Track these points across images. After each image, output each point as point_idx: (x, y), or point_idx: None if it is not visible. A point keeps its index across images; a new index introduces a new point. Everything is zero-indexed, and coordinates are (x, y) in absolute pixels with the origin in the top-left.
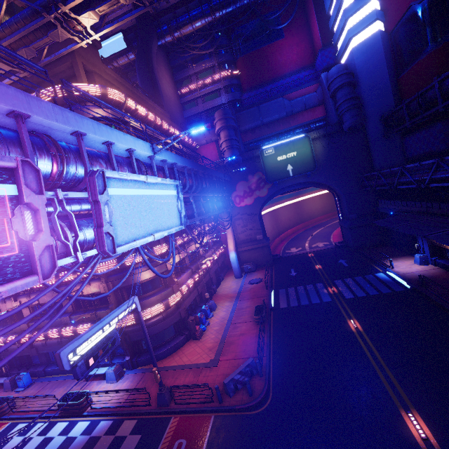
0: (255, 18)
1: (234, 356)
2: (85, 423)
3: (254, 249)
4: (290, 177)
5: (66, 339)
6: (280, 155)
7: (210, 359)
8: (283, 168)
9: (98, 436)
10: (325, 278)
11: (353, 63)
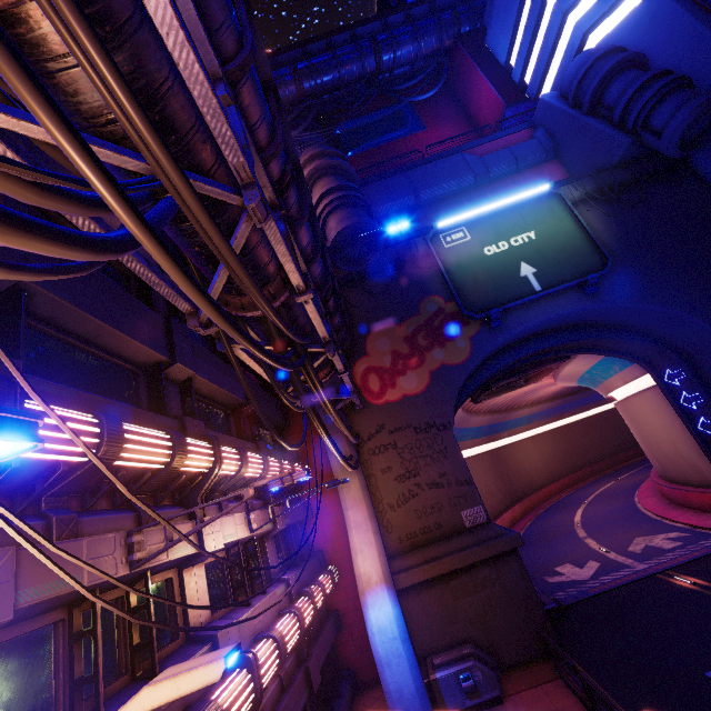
0: (372, 111)
1: None
2: None
3: (462, 572)
4: (536, 294)
5: None
6: (491, 242)
7: None
8: (506, 272)
9: None
10: None
11: None
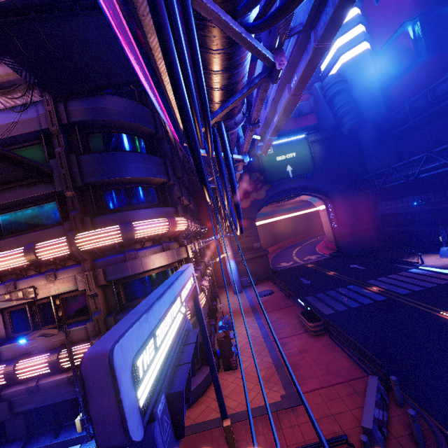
0: None
1: (320, 383)
2: None
3: (251, 259)
4: (290, 178)
5: None
6: (280, 155)
7: (279, 395)
8: (282, 168)
9: None
10: (353, 281)
11: (344, 76)
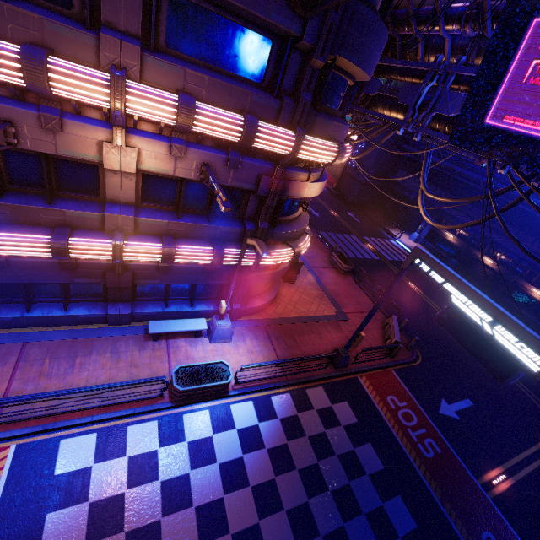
0: None
1: (356, 309)
2: (246, 405)
3: None
4: None
5: (94, 261)
6: None
7: (334, 311)
8: None
9: (293, 416)
10: (354, 232)
11: None
